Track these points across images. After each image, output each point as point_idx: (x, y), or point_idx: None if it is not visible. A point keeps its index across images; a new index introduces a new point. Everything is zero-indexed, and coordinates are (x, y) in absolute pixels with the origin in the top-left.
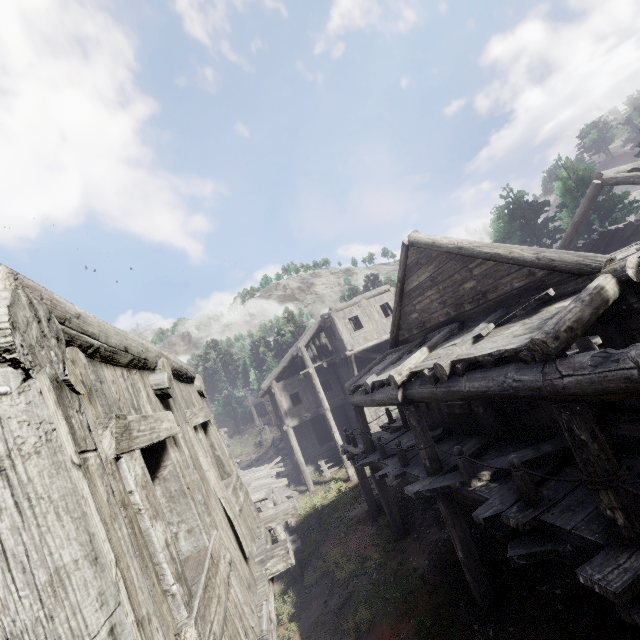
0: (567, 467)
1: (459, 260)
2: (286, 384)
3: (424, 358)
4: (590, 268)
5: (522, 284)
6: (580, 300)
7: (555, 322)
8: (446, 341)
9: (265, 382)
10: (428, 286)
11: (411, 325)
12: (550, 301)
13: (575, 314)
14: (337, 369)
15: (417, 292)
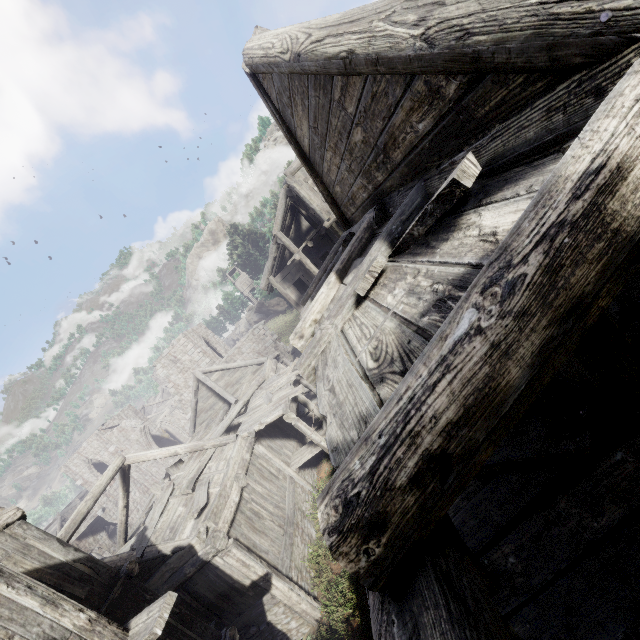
0: (563, 495)
1: (316, 86)
2: (284, 275)
3: (333, 296)
4: (592, 31)
5: (430, 124)
6: (499, 286)
7: (385, 434)
8: (356, 259)
9: (262, 282)
10: (319, 144)
11: (344, 201)
12: (491, 174)
13: (463, 385)
14: (331, 238)
15: (317, 155)
